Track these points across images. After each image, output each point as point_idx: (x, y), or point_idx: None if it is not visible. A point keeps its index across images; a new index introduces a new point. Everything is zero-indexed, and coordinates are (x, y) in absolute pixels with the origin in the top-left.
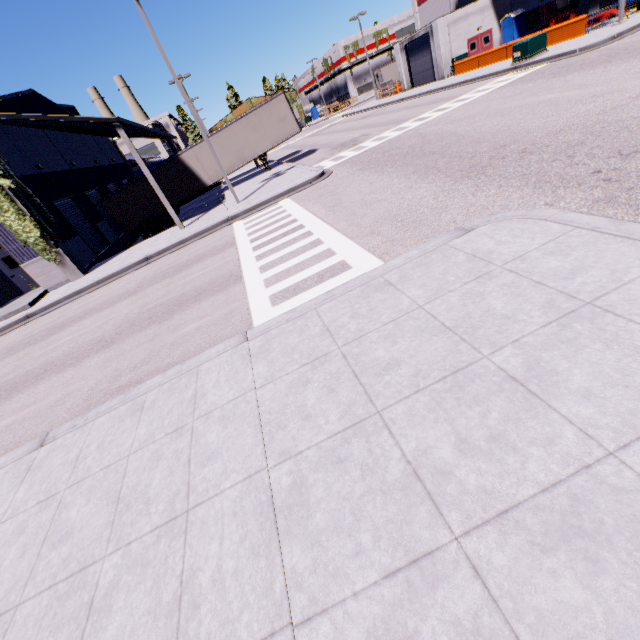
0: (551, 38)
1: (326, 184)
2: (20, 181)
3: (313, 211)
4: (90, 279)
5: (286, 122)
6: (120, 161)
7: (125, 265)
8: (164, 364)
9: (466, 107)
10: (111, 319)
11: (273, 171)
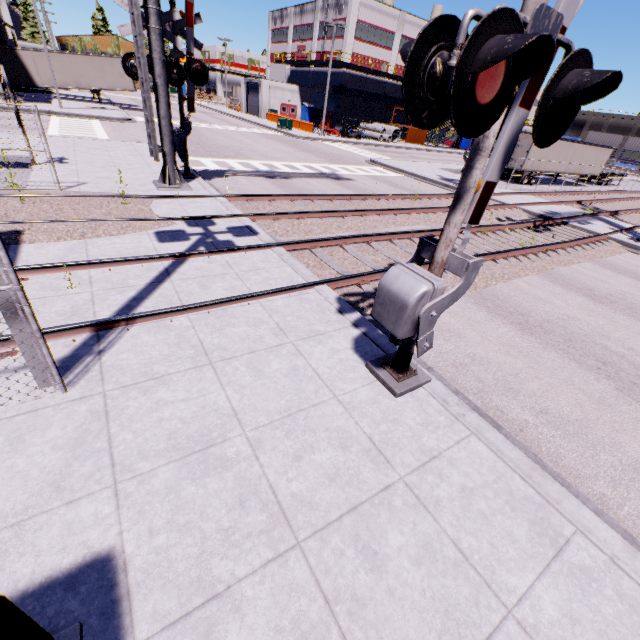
0: (303, 127)
1: (126, 125)
2: None
3: (106, 129)
4: None
5: (125, 79)
6: None
7: None
8: None
9: (230, 131)
10: None
11: (103, 106)
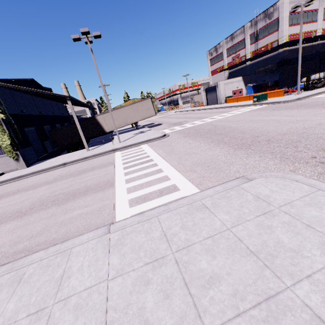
0: (269, 95)
1: (166, 140)
2: (10, 116)
3: (158, 153)
4: (29, 170)
5: (150, 110)
6: (66, 115)
7: (51, 165)
8: (51, 238)
9: (234, 116)
10: (31, 197)
11: (140, 130)
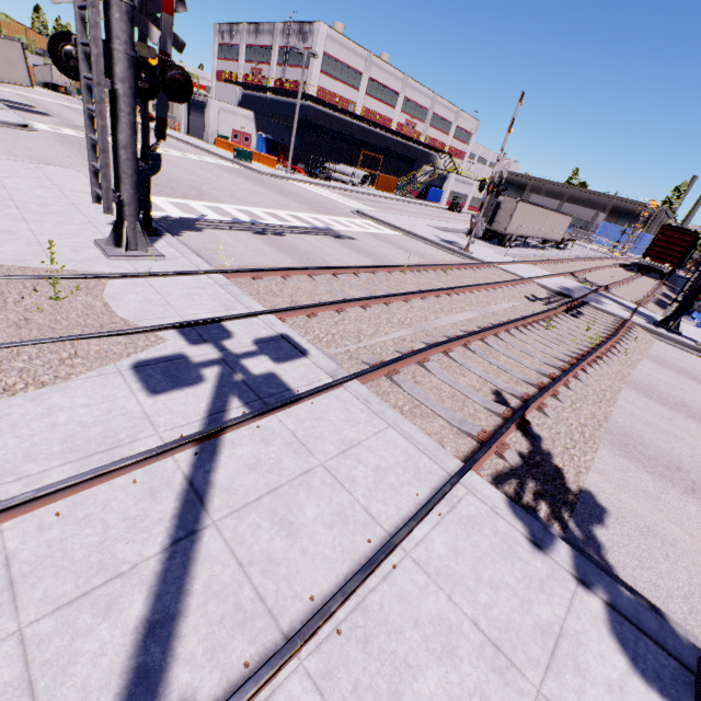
0: (264, 160)
1: (20, 132)
2: None
3: None
4: None
5: (16, 68)
6: None
7: None
8: None
9: (176, 157)
10: None
11: None
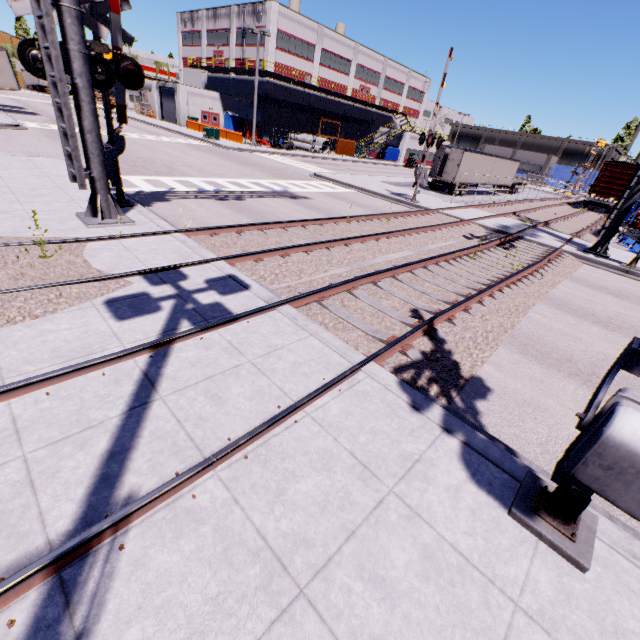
0: (231, 137)
1: (13, 132)
2: None
3: None
4: None
5: (4, 75)
6: None
7: None
8: None
9: (151, 141)
10: None
11: None
